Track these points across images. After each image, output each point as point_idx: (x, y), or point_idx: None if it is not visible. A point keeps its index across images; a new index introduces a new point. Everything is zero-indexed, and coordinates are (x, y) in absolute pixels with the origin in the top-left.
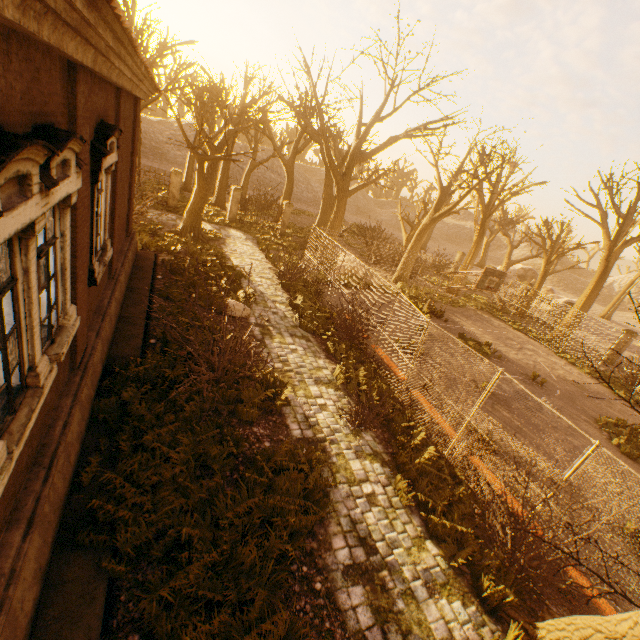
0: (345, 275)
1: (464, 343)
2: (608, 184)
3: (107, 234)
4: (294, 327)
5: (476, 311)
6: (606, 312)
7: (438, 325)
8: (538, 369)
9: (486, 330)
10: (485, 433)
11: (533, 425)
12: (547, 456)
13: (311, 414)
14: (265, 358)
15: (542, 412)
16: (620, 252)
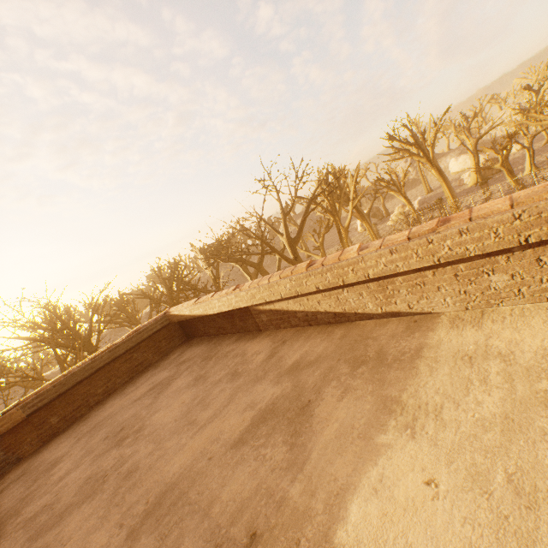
0: None
1: None
2: (391, 138)
3: None
4: None
5: None
6: (426, 189)
7: None
8: None
9: None
10: None
11: None
12: None
13: None
14: None
15: None
16: (434, 157)
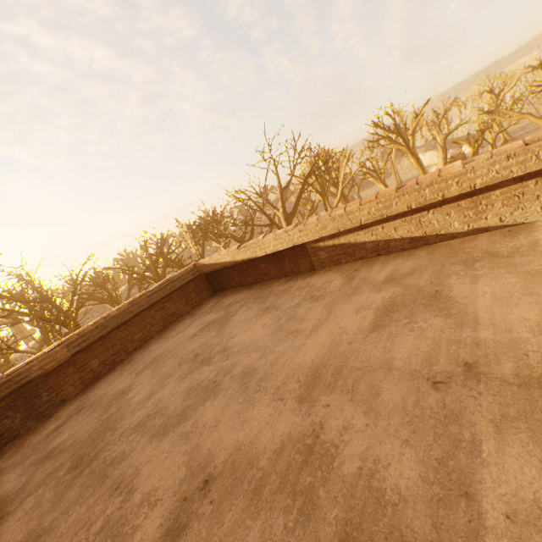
0: None
1: None
2: (376, 125)
3: None
4: None
5: None
6: (397, 181)
7: None
8: None
9: None
10: None
11: None
12: None
13: None
14: None
15: None
16: (413, 147)
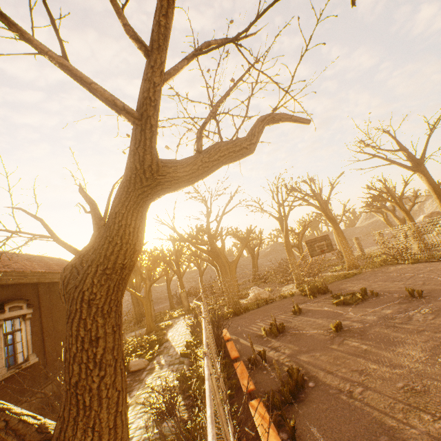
0: (249, 303)
1: (335, 301)
2: None
3: (32, 351)
4: (177, 358)
5: (373, 270)
6: None
7: (321, 299)
8: (426, 284)
9: (376, 279)
10: (313, 373)
11: (388, 340)
12: (390, 367)
13: (131, 421)
14: (133, 391)
15: (409, 322)
16: (424, 166)
